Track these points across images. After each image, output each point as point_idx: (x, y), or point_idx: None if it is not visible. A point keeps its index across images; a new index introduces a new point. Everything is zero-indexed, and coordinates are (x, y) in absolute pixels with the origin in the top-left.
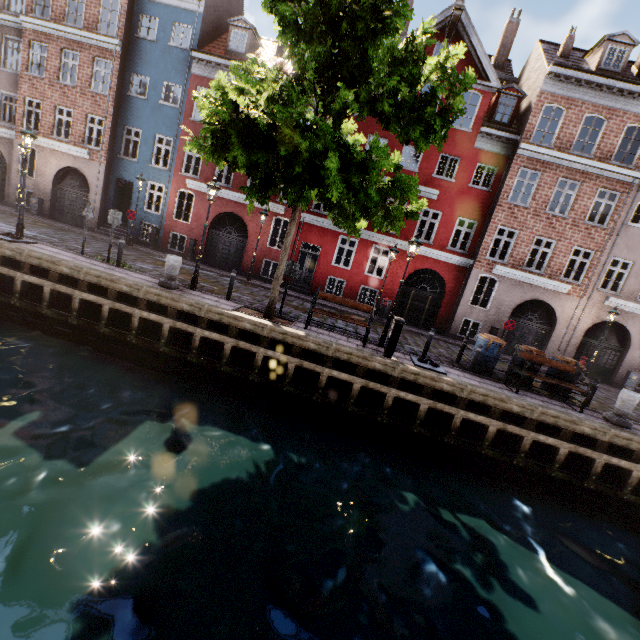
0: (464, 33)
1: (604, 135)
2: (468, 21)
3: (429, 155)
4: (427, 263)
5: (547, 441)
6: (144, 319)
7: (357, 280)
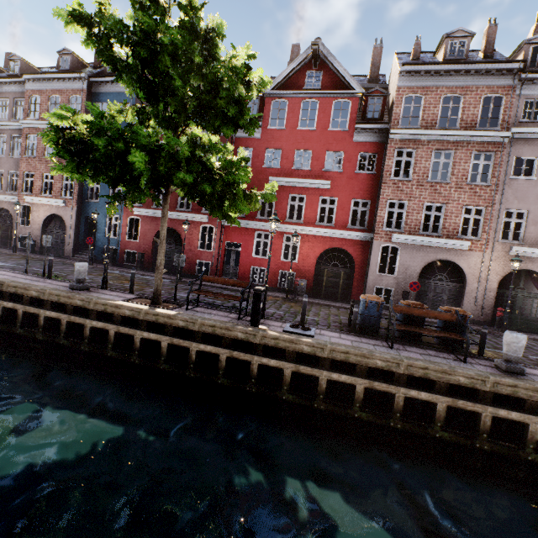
0: (326, 60)
1: (464, 108)
2: (327, 51)
3: (317, 155)
4: (333, 242)
5: (420, 396)
6: (50, 318)
7: (275, 266)
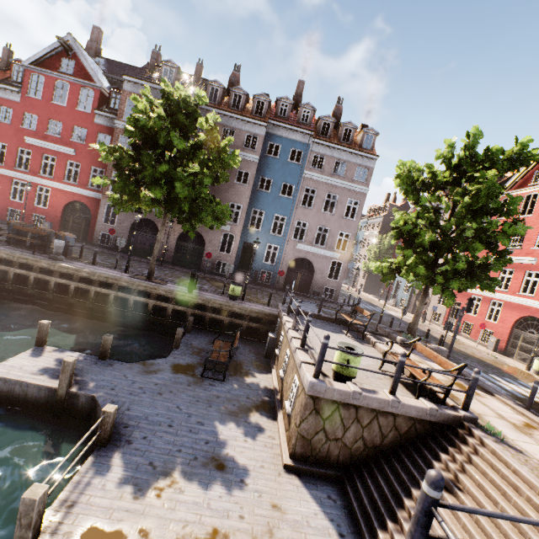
0: (77, 53)
1: None
2: (77, 47)
3: (67, 127)
4: (76, 197)
5: None
6: None
7: (30, 210)
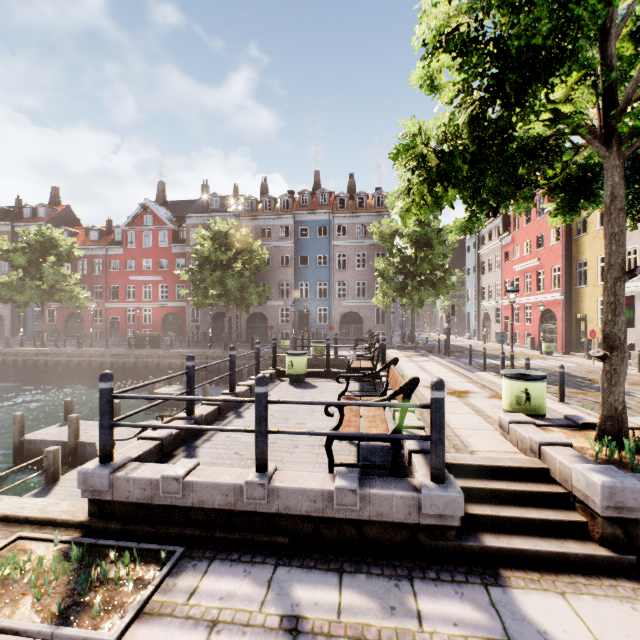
0: (153, 210)
1: None
2: (152, 205)
3: (155, 261)
4: (169, 310)
5: (126, 360)
6: None
7: (140, 327)
